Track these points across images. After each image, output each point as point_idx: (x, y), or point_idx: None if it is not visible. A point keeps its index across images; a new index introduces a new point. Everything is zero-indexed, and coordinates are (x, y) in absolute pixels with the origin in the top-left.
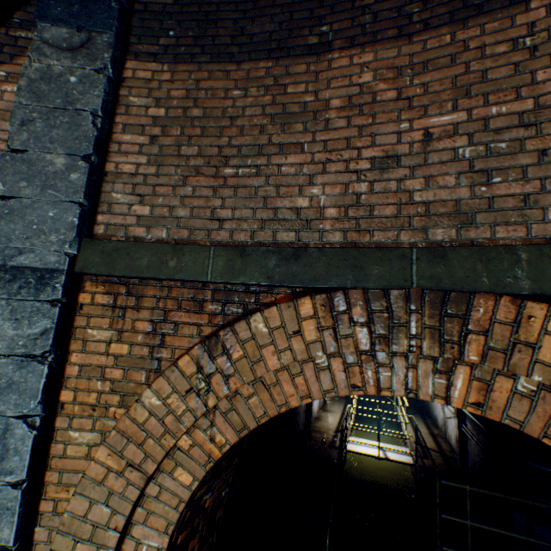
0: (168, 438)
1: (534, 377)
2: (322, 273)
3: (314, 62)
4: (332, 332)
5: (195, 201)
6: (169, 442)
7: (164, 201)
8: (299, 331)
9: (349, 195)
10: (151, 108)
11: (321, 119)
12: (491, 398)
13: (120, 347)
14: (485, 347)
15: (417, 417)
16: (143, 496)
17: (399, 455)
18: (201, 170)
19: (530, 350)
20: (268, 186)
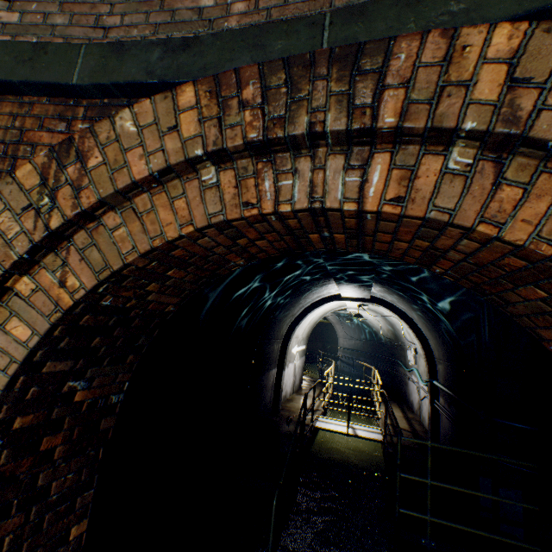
0: None
1: (466, 125)
2: (214, 61)
3: None
4: (217, 124)
5: (77, 8)
6: None
7: (39, 8)
8: (175, 127)
9: None
10: None
11: None
12: (414, 188)
13: None
14: (405, 103)
15: (393, 403)
16: None
17: (370, 432)
18: None
19: (463, 91)
20: None
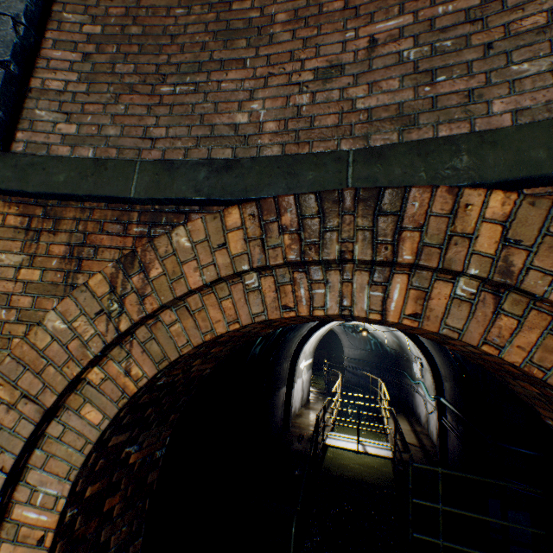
0: (71, 366)
1: (470, 271)
2: (254, 183)
3: None
4: (260, 243)
5: (126, 120)
6: (72, 370)
7: (93, 120)
8: (224, 245)
9: (290, 107)
10: (87, 26)
11: (266, 34)
12: (429, 307)
13: (31, 273)
14: (420, 244)
15: (400, 415)
16: (43, 437)
17: (379, 449)
18: (135, 89)
19: (467, 242)
20: (206, 103)
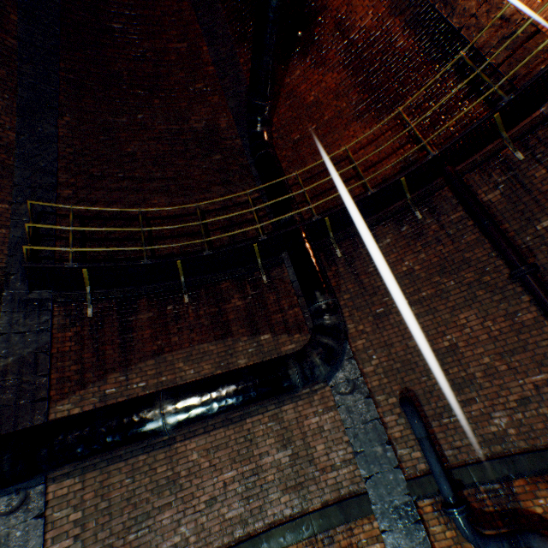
0: None
1: None
2: None
3: (169, 449)
4: None
5: None
6: None
7: None
8: None
9: (199, 524)
10: (72, 514)
11: (178, 483)
12: None
13: None
14: None
15: None
16: None
17: None
18: (114, 544)
19: None
20: (157, 536)
